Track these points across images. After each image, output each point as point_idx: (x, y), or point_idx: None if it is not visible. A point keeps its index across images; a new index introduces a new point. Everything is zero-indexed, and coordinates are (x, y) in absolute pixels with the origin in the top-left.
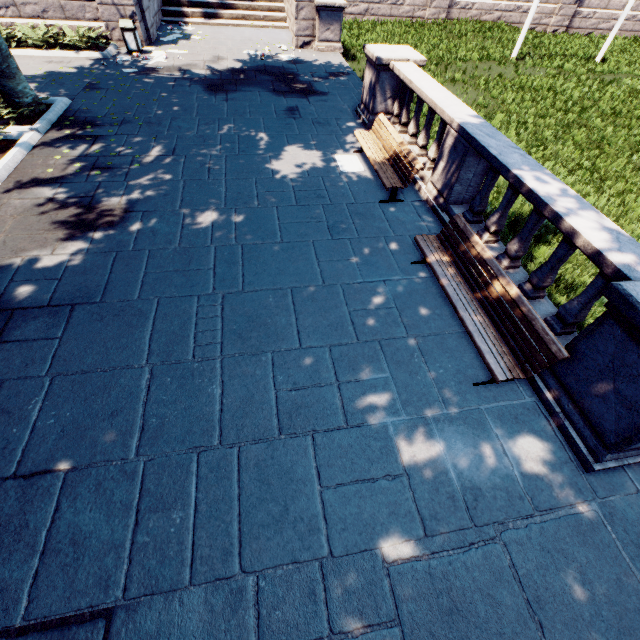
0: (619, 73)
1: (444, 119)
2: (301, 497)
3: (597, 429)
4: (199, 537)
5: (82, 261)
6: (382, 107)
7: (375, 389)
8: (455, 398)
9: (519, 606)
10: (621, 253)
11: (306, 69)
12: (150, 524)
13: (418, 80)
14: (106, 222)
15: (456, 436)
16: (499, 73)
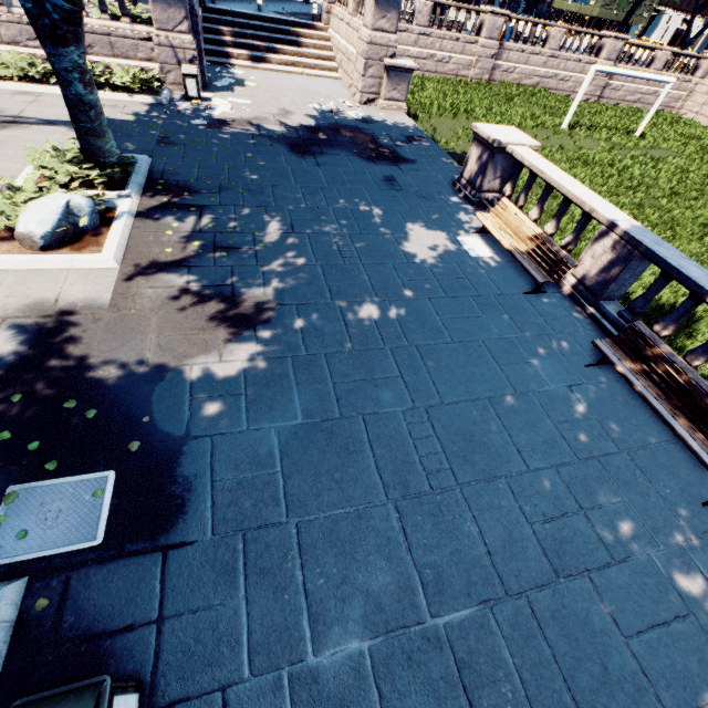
0: (658, 149)
1: (597, 218)
2: (612, 652)
3: None
4: None
5: (259, 369)
6: (489, 185)
7: (620, 516)
8: (693, 521)
9: None
10: None
11: (381, 130)
12: (484, 703)
13: (549, 171)
14: (262, 318)
15: None
16: (560, 144)
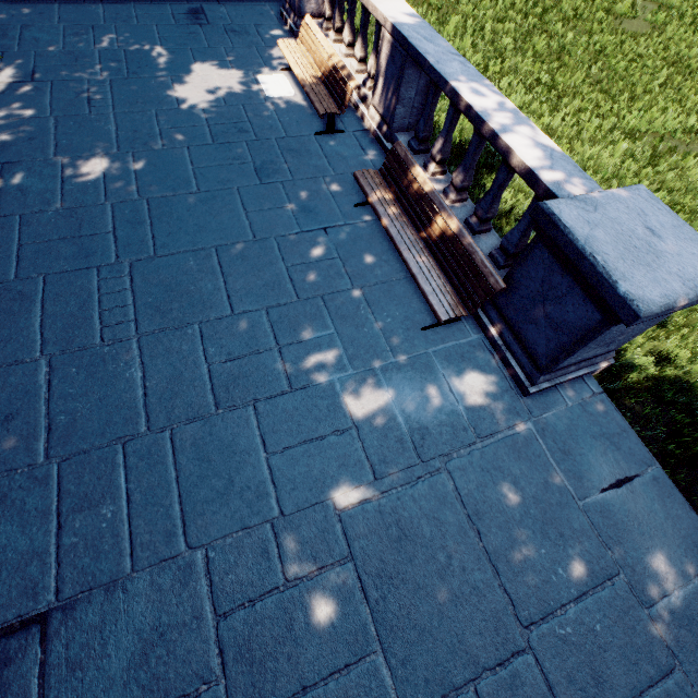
0: None
1: (377, 19)
2: (246, 467)
3: (532, 355)
4: (136, 526)
5: None
6: (311, 7)
7: (320, 348)
8: (403, 346)
9: (460, 521)
10: (552, 171)
11: None
12: (76, 525)
13: None
14: None
15: (404, 383)
16: None
